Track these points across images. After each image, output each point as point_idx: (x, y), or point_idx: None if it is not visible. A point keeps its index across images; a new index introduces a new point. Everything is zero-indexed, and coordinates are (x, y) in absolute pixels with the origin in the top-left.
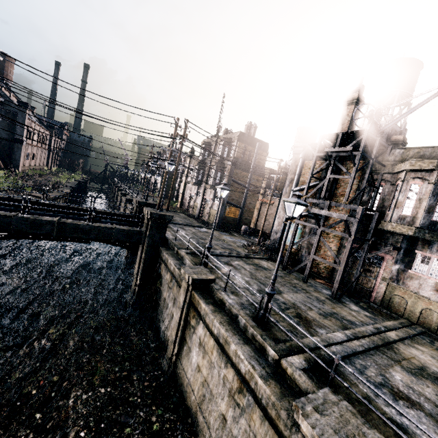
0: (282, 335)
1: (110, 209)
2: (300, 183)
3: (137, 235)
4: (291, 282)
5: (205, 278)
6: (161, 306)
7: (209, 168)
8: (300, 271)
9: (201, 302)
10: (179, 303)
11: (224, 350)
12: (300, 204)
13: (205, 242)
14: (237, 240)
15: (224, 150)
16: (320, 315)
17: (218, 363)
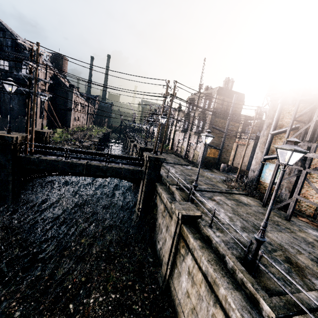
0: (275, 284)
1: (123, 152)
2: (278, 126)
3: (139, 173)
4: (273, 220)
5: (193, 214)
6: (157, 230)
7: (193, 119)
8: (280, 207)
9: (189, 236)
10: (171, 232)
11: (213, 289)
12: (297, 151)
13: (191, 178)
14: (217, 176)
15: (205, 103)
16: (312, 261)
17: (207, 299)
